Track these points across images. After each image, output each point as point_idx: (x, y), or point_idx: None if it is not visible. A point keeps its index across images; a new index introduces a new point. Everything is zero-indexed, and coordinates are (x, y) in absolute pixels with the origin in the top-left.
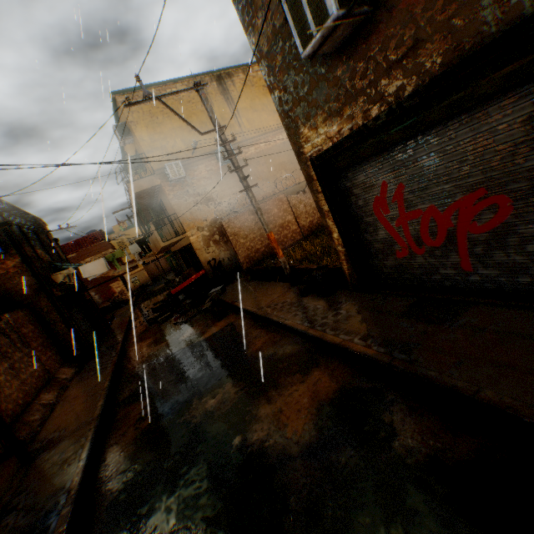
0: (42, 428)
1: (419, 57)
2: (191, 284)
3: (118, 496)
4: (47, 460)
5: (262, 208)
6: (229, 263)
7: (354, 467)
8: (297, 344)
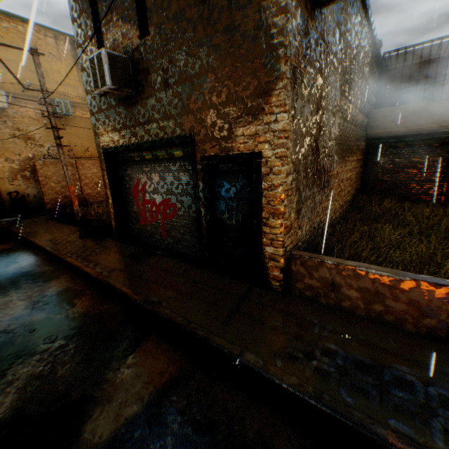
0: None
1: (149, 127)
2: None
3: None
4: None
5: (83, 164)
6: (36, 200)
7: (39, 321)
8: (55, 266)
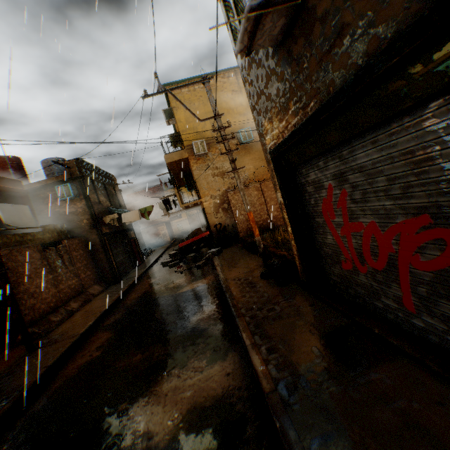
0: (56, 328)
1: (345, 45)
2: (200, 241)
3: (39, 411)
4: (37, 355)
5: (266, 185)
6: (233, 229)
7: None
8: (227, 327)
